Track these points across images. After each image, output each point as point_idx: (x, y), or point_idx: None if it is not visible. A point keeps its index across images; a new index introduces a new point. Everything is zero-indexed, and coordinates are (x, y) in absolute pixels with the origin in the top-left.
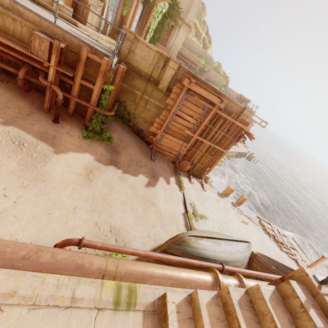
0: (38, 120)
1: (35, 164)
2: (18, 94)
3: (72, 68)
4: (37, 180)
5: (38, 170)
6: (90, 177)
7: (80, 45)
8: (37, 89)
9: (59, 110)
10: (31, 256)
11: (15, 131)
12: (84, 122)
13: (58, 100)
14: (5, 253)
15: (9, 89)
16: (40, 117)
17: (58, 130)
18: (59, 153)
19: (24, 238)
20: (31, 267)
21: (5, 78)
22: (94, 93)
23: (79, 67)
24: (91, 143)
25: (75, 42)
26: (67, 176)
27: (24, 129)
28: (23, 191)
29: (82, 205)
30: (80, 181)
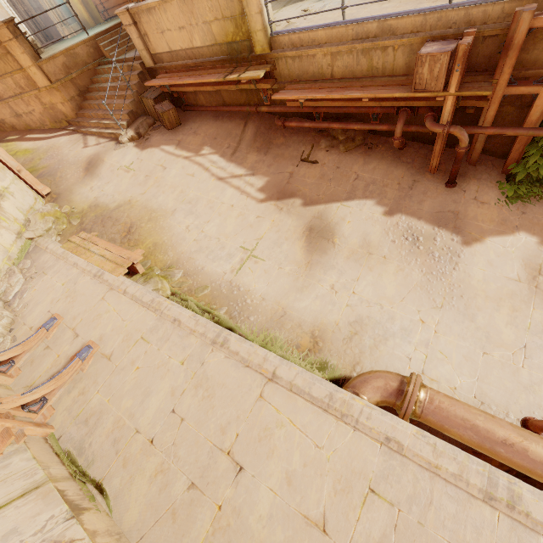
0: (425, 191)
1: (441, 269)
2: (391, 158)
3: (483, 74)
4: (452, 296)
5: (448, 279)
6: (540, 283)
7: (505, 12)
8: (413, 138)
9: (459, 165)
10: (513, 443)
11: (403, 222)
12: (503, 167)
13: (460, 150)
14: (477, 427)
15: (380, 156)
16: (426, 185)
17: (458, 200)
18: (470, 243)
19: (463, 387)
20: (516, 459)
21: (373, 142)
22: (538, 100)
23: (505, 65)
24: (524, 208)
25: (493, 14)
26: (495, 285)
27: (413, 215)
28: (439, 314)
29: (537, 342)
30: (521, 294)
